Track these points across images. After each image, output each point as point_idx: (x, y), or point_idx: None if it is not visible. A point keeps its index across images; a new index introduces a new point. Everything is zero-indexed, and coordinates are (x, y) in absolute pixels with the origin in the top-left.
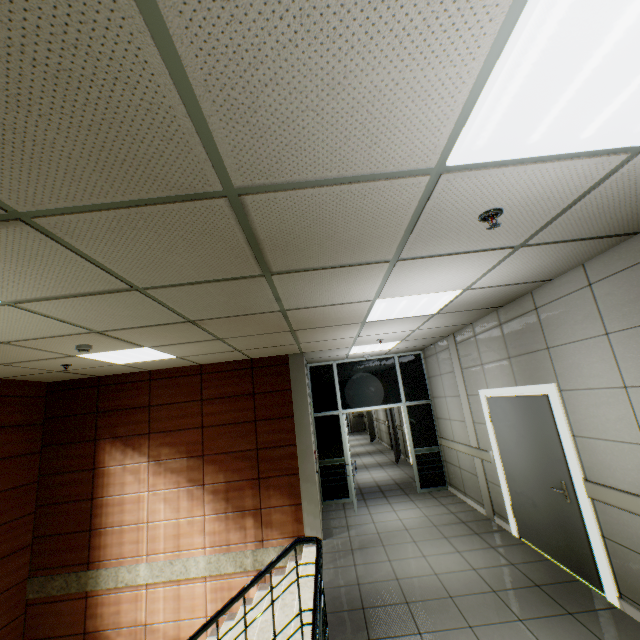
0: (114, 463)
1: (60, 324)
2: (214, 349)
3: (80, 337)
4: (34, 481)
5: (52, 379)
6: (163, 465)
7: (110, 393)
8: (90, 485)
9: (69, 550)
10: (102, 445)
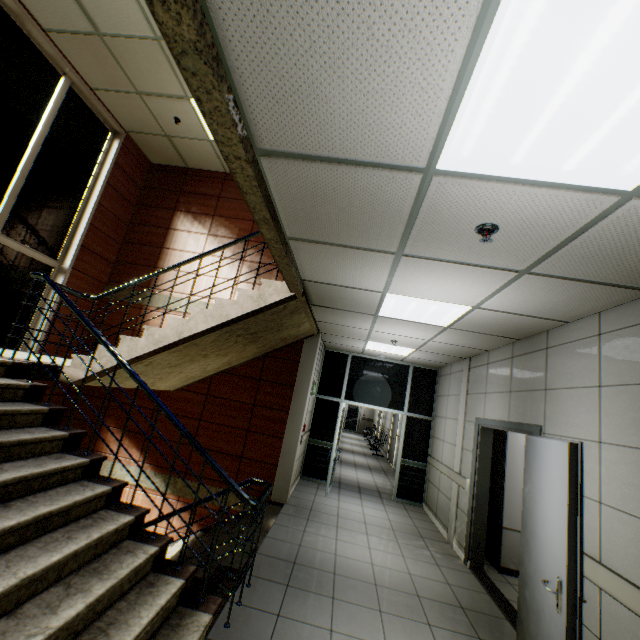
0: (183, 229)
1: None
2: None
3: None
4: (126, 224)
5: (157, 157)
6: (218, 239)
7: (193, 182)
8: (163, 239)
9: (137, 276)
10: (178, 215)
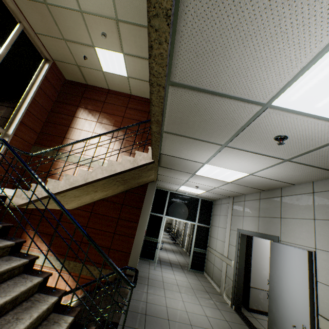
0: (82, 117)
1: (110, 2)
2: (145, 74)
3: (108, 23)
4: (48, 111)
5: (69, 76)
6: (102, 125)
7: (90, 92)
8: (70, 122)
9: (53, 142)
10: (80, 109)
